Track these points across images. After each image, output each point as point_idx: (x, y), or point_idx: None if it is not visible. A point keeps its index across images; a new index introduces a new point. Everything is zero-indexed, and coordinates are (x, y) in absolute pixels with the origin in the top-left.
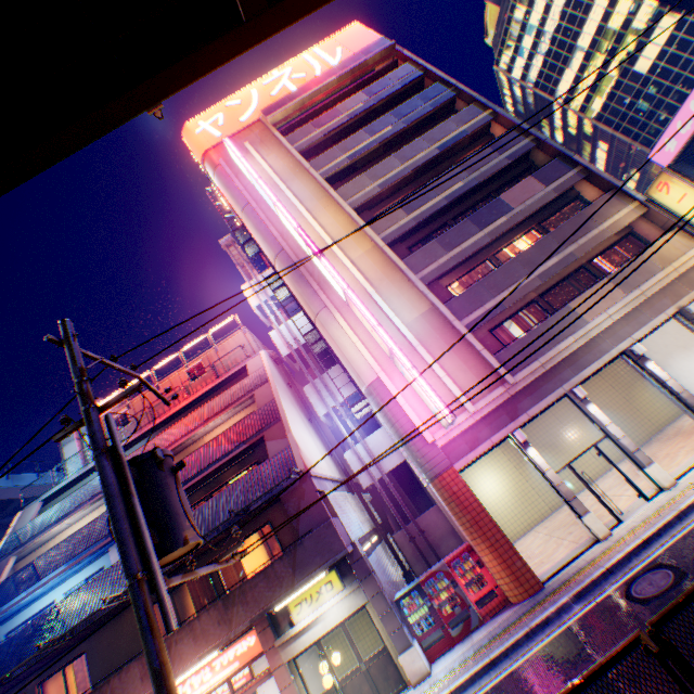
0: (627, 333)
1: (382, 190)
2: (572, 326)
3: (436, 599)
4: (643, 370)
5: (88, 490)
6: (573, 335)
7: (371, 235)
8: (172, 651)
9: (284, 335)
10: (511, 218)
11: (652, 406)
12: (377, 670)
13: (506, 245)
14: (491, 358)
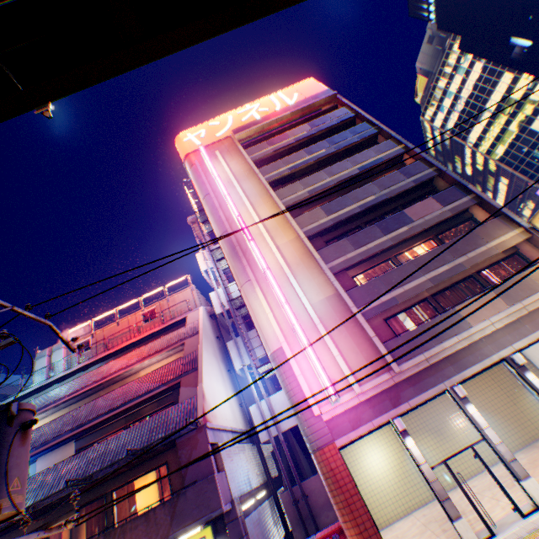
0: (508, 341)
1: (310, 195)
2: (456, 328)
3: None
4: (523, 379)
5: (40, 401)
6: (457, 336)
7: (295, 228)
8: None
9: (220, 297)
10: (411, 228)
11: (535, 409)
12: None
13: (407, 249)
14: (381, 345)
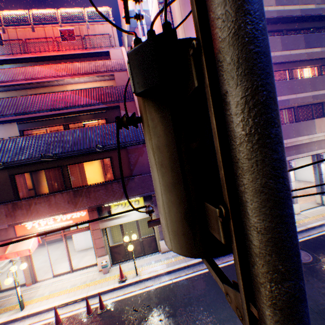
0: (324, 147)
1: None
2: (309, 132)
3: None
4: (317, 166)
5: None
6: (307, 136)
7: None
8: (32, 207)
9: None
10: (322, 52)
11: None
12: (147, 243)
13: (301, 68)
14: None
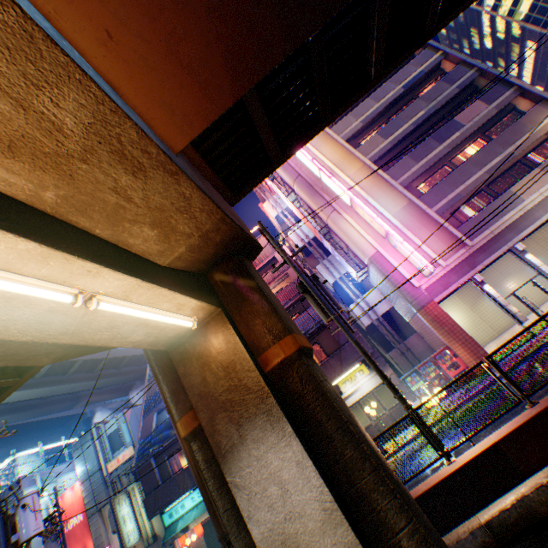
0: None
1: (363, 124)
2: (512, 204)
3: (427, 377)
4: None
5: None
6: (513, 210)
7: (360, 158)
8: None
9: (298, 234)
10: (462, 133)
11: None
12: (396, 414)
13: (459, 153)
14: (455, 231)
